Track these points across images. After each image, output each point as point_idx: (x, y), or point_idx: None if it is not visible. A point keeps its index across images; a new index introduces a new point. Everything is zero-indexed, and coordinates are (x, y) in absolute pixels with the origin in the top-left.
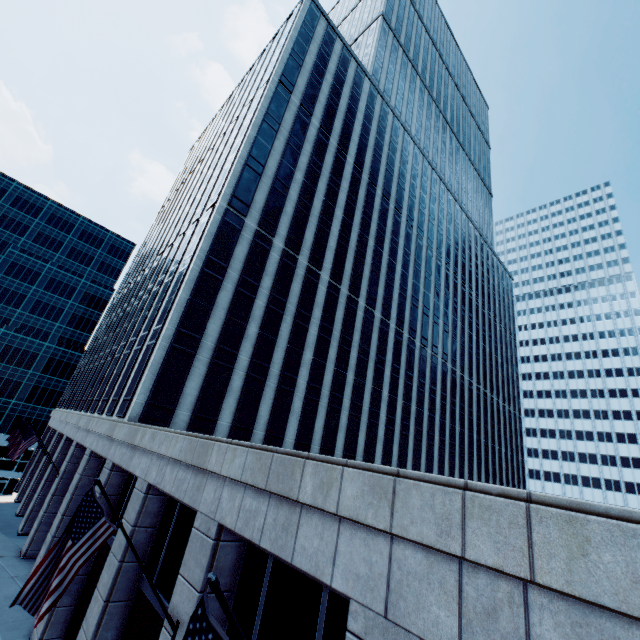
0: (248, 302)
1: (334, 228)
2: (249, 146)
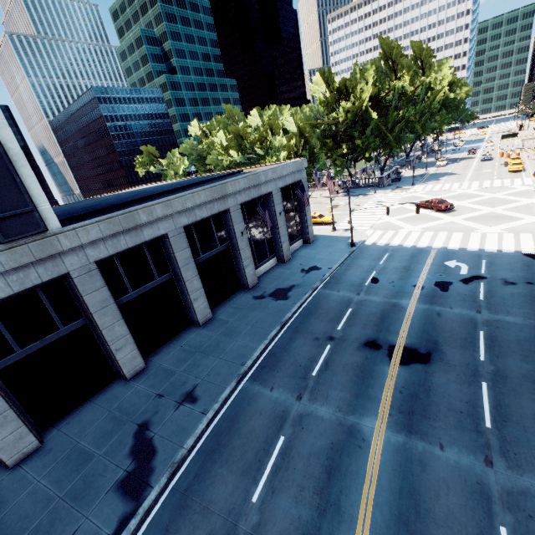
0: None
1: None
2: None
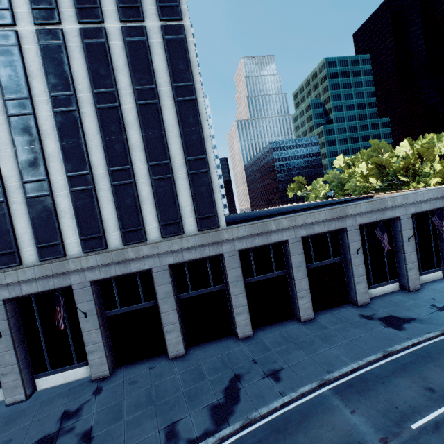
0: None
1: None
2: None
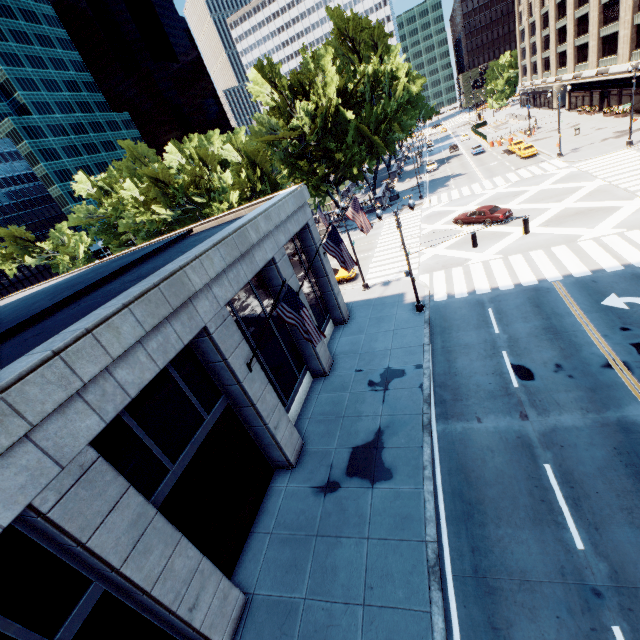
0: None
1: None
2: None
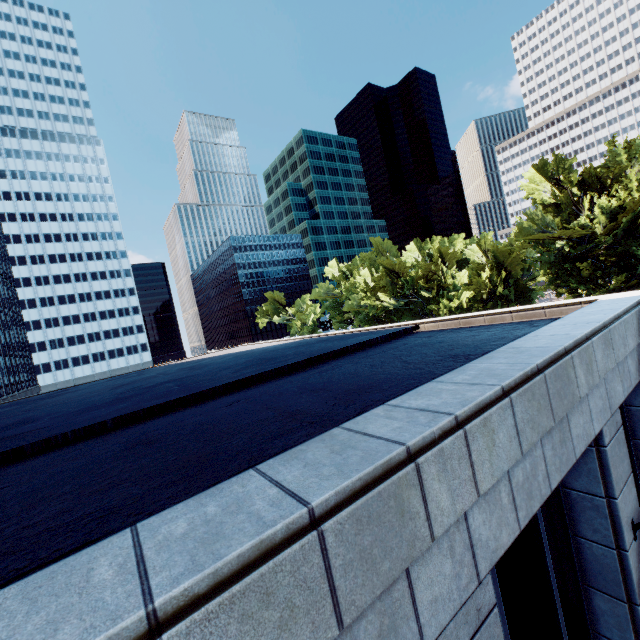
0: None
1: None
2: None
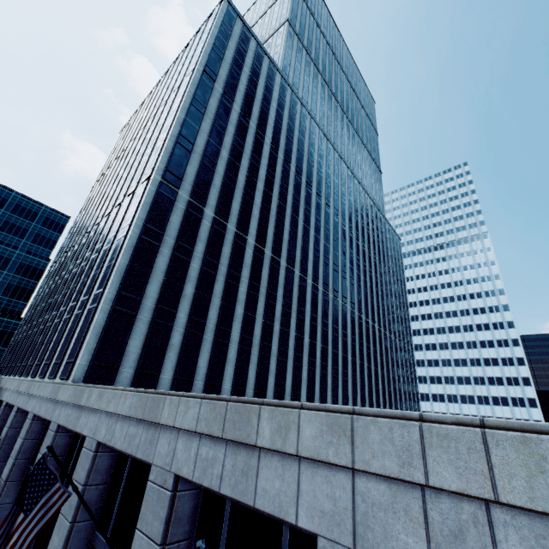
0: (184, 265)
1: (257, 199)
2: (179, 126)
